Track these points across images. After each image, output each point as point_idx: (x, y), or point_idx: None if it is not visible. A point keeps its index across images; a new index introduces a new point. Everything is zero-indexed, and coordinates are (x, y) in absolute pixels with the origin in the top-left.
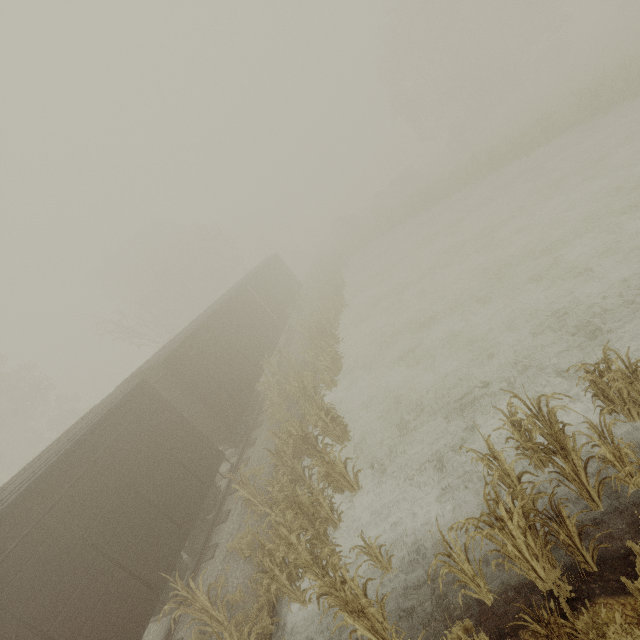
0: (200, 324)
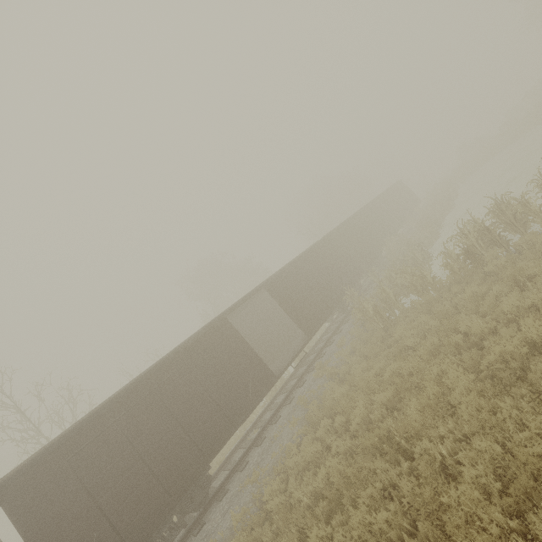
0: (351, 217)
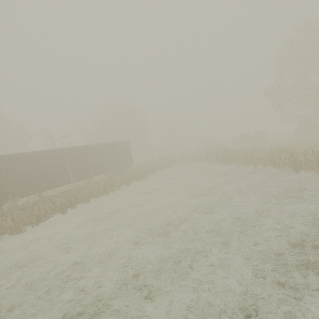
0: None
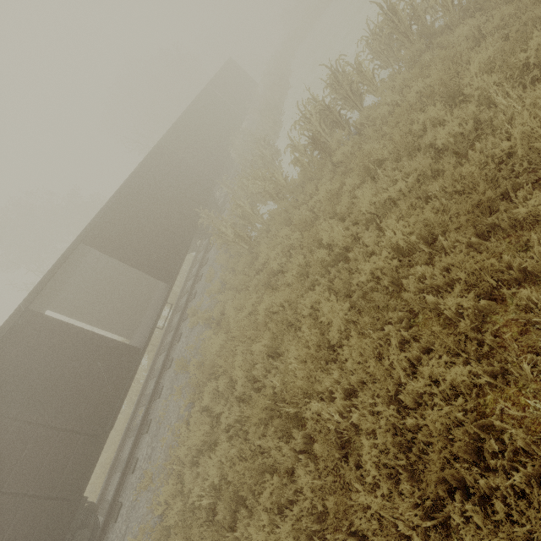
0: (183, 113)
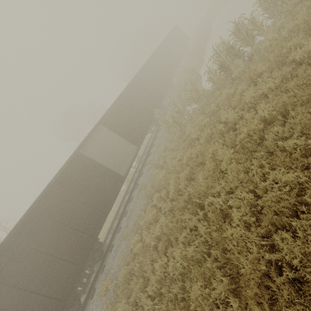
0: (148, 59)
